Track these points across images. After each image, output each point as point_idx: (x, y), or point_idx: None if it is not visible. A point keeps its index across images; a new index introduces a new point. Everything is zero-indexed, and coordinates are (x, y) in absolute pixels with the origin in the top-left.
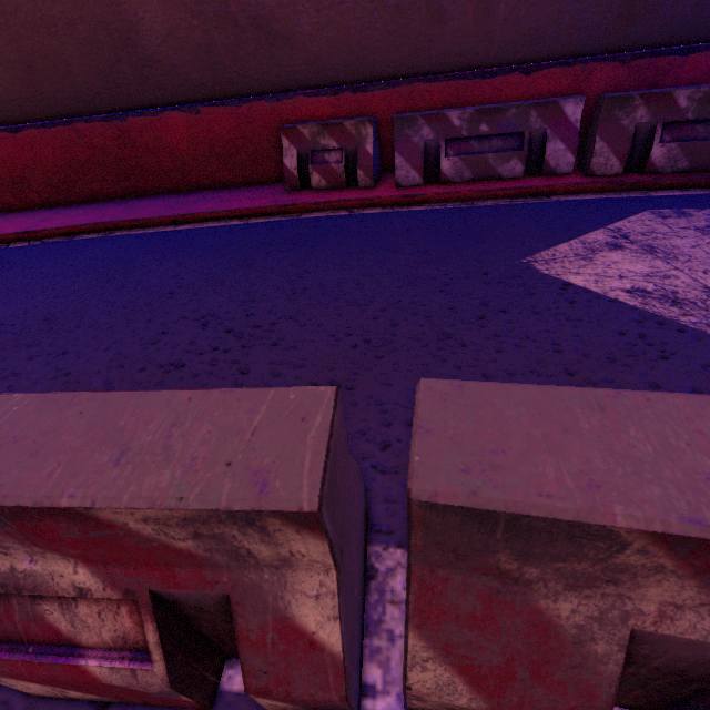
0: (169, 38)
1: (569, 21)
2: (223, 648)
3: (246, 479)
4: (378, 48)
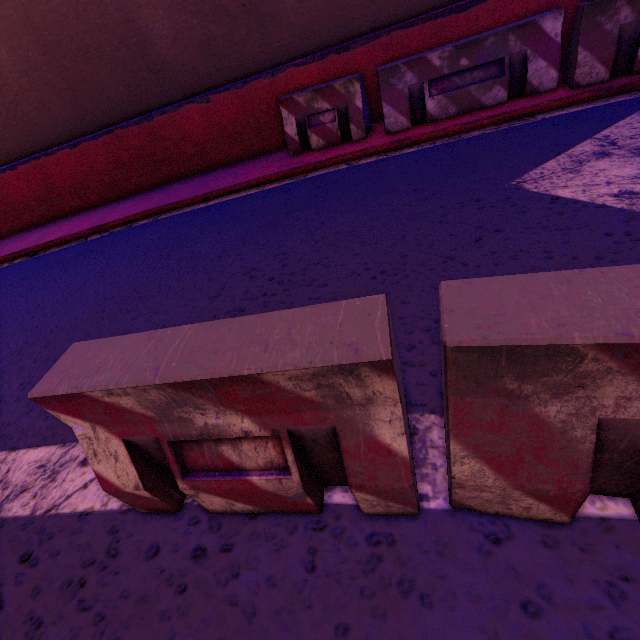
0: (176, 41)
1: None
2: (324, 477)
3: (345, 349)
4: (355, 6)
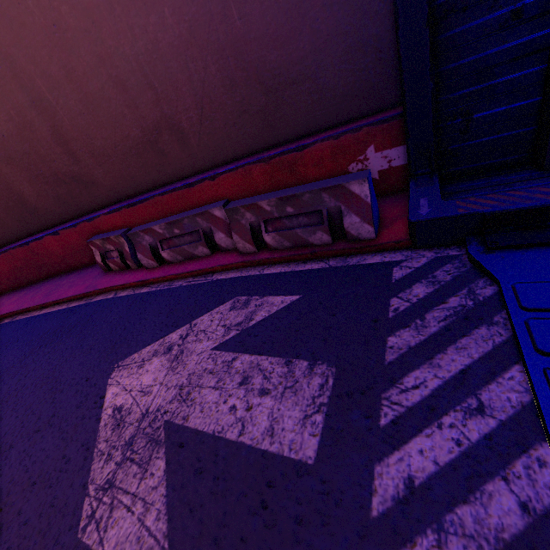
0: (39, 197)
1: (236, 136)
2: None
3: None
4: (139, 175)
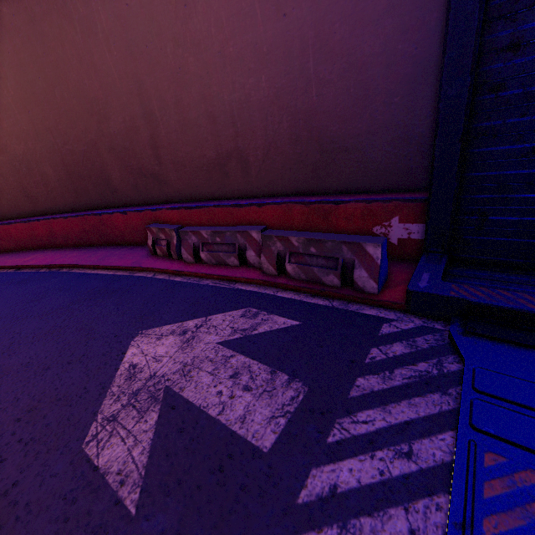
0: (122, 181)
1: (288, 178)
2: None
3: None
4: (203, 186)
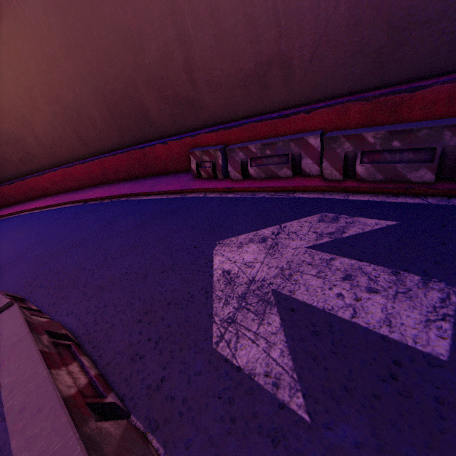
0: (159, 113)
1: (340, 76)
2: None
3: None
4: (239, 104)
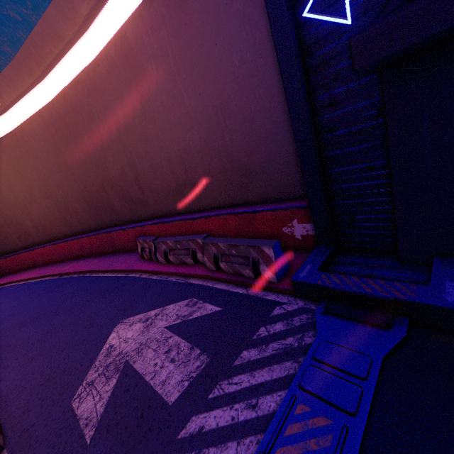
0: (121, 208)
1: (224, 195)
2: None
3: None
4: (172, 206)
